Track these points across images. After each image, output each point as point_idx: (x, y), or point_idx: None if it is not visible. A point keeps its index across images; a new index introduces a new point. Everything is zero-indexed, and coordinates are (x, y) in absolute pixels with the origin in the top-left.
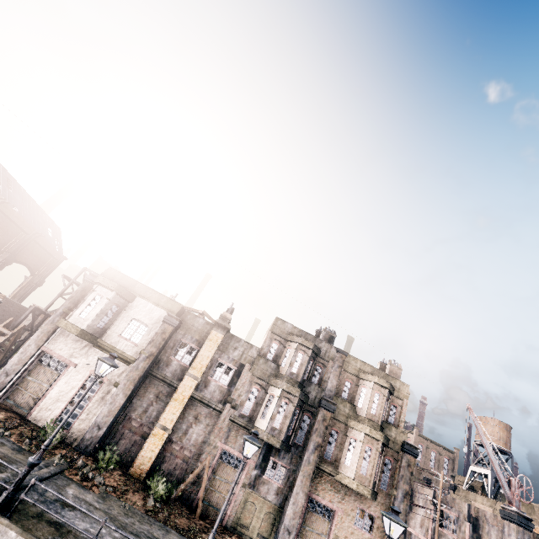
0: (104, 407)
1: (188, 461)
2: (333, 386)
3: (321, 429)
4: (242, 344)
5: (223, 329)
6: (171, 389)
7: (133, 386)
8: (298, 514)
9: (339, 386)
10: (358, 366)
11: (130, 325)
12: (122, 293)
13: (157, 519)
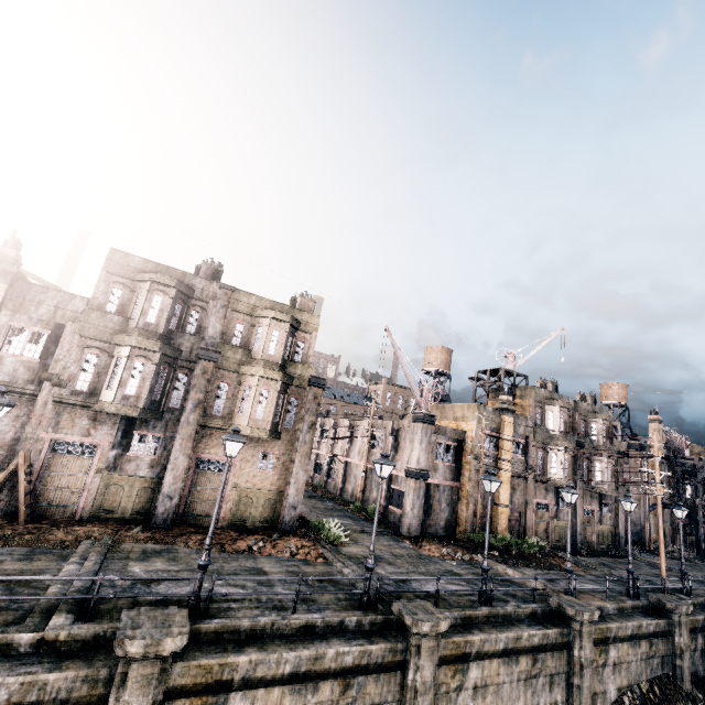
0: None
1: None
2: (216, 332)
3: (201, 384)
4: (54, 295)
5: (3, 275)
6: None
7: None
8: (181, 477)
9: (228, 332)
10: (252, 303)
11: None
12: None
13: None
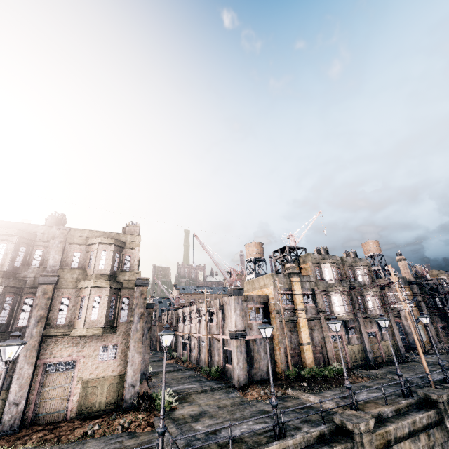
0: None
1: None
2: (56, 261)
3: (42, 303)
4: None
5: None
6: None
7: None
8: (26, 384)
9: (67, 259)
10: (84, 236)
11: None
12: None
13: None
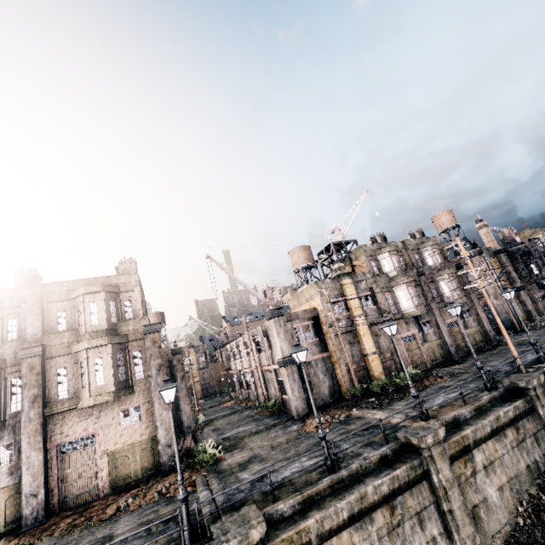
0: None
1: None
2: (36, 328)
3: (32, 381)
4: None
5: None
6: None
7: None
8: (39, 472)
9: (51, 323)
10: (64, 289)
11: None
12: None
13: None
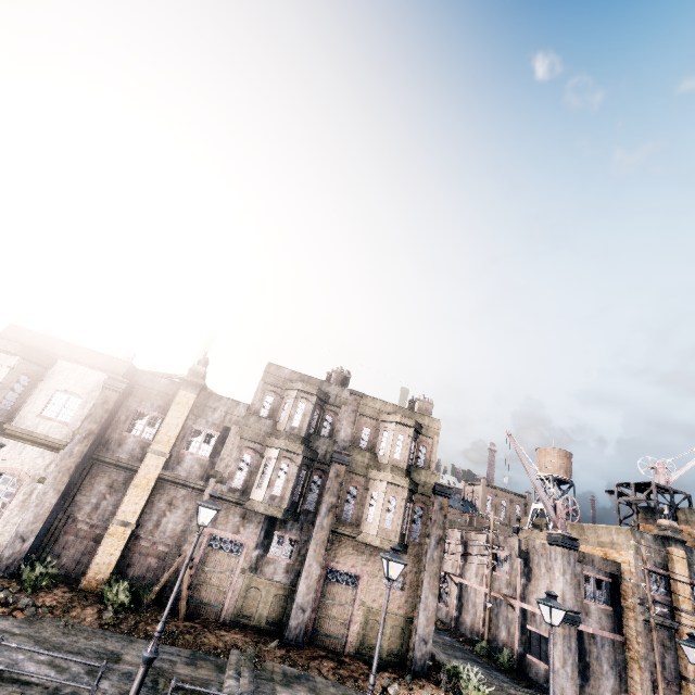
0: (26, 512)
1: (165, 558)
2: (347, 435)
3: (334, 488)
4: (225, 402)
5: (195, 387)
6: (130, 474)
7: (68, 479)
8: (313, 588)
9: (356, 435)
10: (377, 408)
11: (55, 399)
12: (32, 357)
13: (117, 631)
